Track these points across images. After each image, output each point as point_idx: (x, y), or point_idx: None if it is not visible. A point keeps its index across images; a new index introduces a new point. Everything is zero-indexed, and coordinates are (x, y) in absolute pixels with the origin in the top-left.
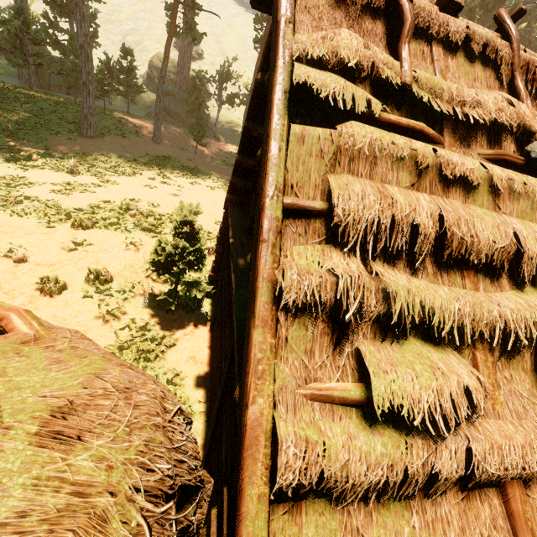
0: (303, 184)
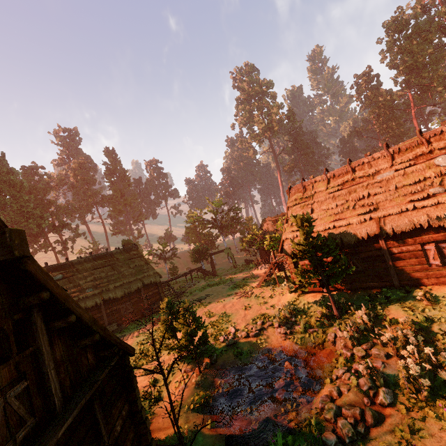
0: None
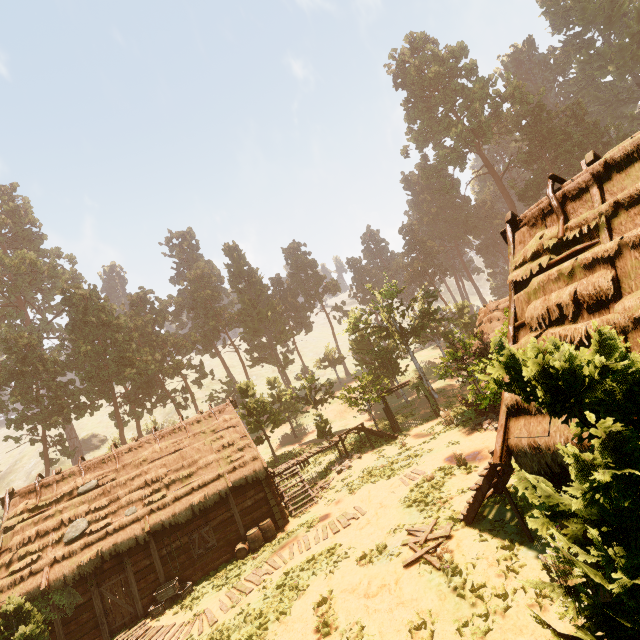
0: (7, 544)
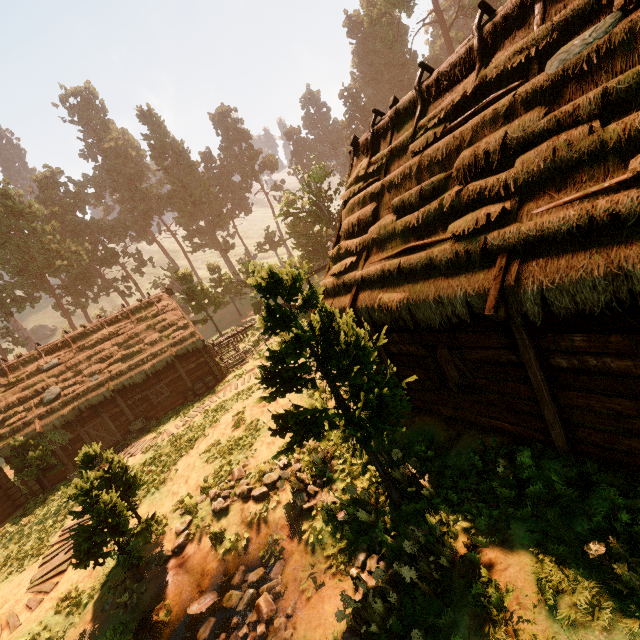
0: None
